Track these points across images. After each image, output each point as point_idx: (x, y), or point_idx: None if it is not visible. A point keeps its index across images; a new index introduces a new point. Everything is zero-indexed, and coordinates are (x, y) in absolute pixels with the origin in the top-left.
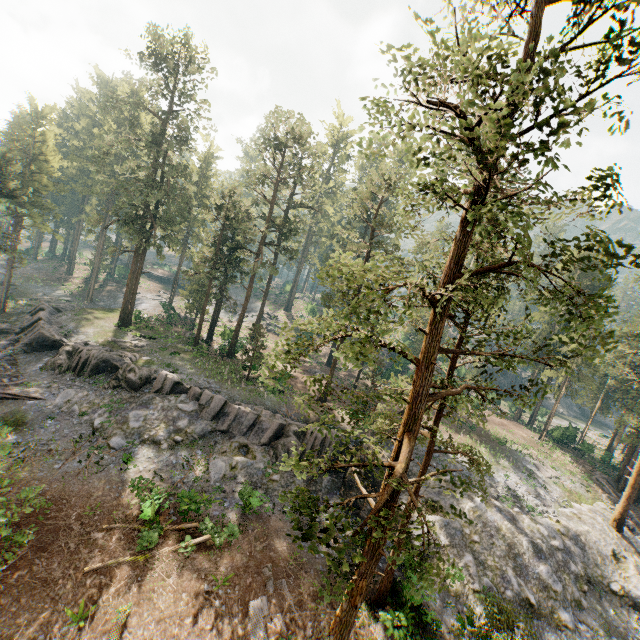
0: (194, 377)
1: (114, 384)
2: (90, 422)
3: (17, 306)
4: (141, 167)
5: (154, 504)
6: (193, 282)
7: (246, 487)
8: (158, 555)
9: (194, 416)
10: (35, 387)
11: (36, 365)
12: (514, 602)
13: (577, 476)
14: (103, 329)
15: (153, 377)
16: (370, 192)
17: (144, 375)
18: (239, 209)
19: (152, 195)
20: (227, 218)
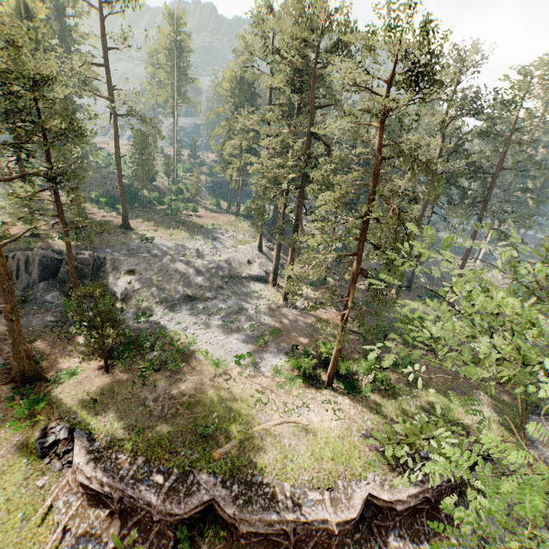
0: None
1: None
2: None
3: None
4: None
5: None
6: None
7: None
8: None
9: None
10: None
11: None
12: (181, 299)
13: (250, 232)
14: None
15: None
16: None
17: None
18: None
19: None
20: None
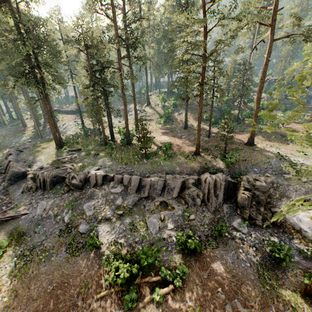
0: (113, 167)
1: (66, 189)
2: (62, 219)
3: (4, 155)
4: (2, 24)
5: (124, 279)
6: (89, 106)
7: (180, 237)
8: (141, 307)
9: (124, 194)
10: (22, 206)
11: (19, 191)
12: None
13: None
14: (49, 154)
15: (88, 177)
16: None
17: (82, 178)
18: (92, 35)
19: (24, 47)
20: (86, 46)
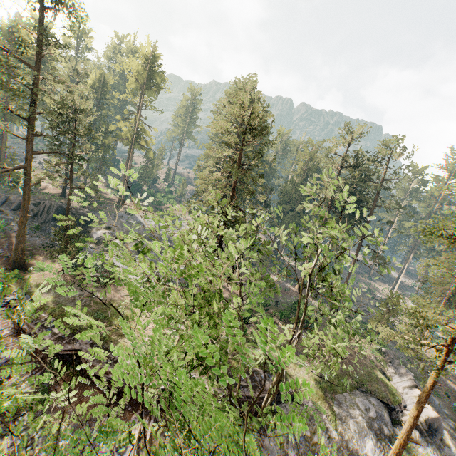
0: None
1: None
2: None
3: None
4: None
5: None
6: None
7: None
8: None
9: None
10: None
11: None
12: (133, 252)
13: None
14: None
15: None
16: (67, 76)
17: None
18: None
19: None
20: None
